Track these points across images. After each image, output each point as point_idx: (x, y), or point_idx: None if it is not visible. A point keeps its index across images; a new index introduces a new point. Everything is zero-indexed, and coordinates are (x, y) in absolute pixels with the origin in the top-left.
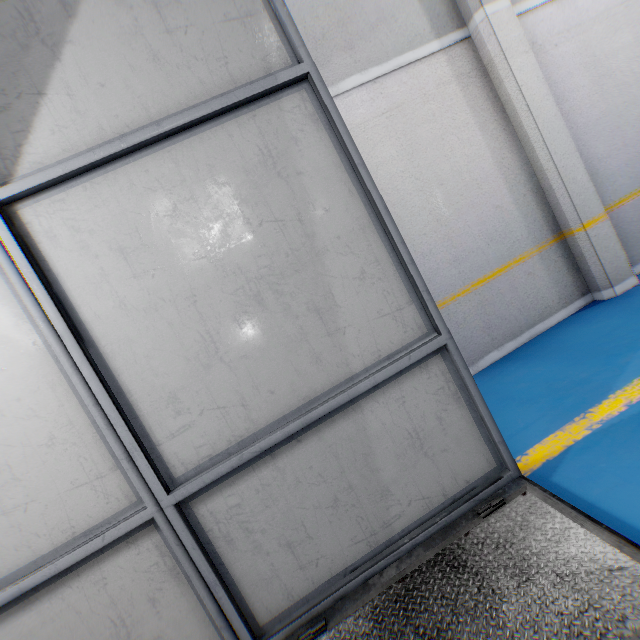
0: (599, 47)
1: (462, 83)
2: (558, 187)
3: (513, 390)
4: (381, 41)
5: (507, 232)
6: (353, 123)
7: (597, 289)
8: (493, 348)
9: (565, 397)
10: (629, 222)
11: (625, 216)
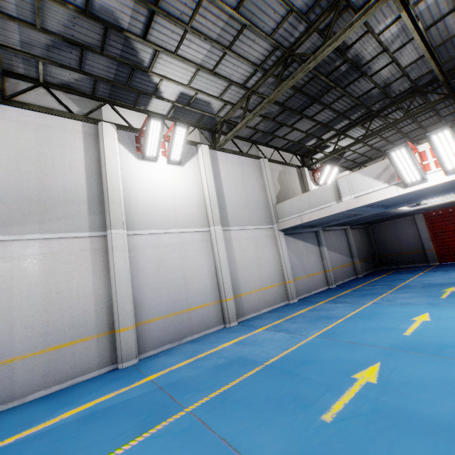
0: (164, 255)
1: (93, 252)
2: (116, 309)
3: (12, 420)
4: (60, 224)
5: (84, 324)
6: (22, 254)
7: (118, 362)
8: (43, 388)
9: (15, 429)
10: (151, 331)
11: (150, 327)
